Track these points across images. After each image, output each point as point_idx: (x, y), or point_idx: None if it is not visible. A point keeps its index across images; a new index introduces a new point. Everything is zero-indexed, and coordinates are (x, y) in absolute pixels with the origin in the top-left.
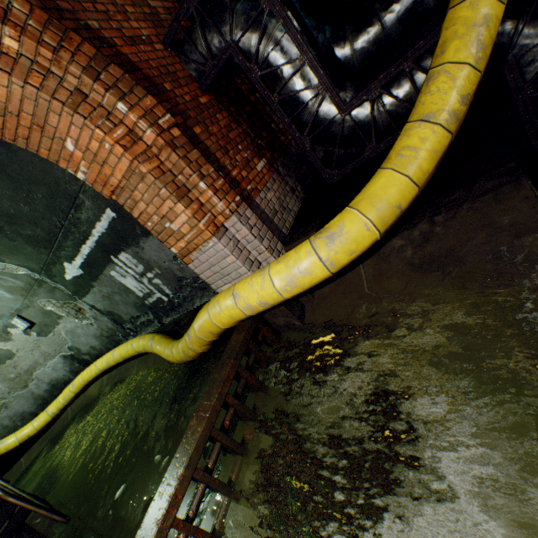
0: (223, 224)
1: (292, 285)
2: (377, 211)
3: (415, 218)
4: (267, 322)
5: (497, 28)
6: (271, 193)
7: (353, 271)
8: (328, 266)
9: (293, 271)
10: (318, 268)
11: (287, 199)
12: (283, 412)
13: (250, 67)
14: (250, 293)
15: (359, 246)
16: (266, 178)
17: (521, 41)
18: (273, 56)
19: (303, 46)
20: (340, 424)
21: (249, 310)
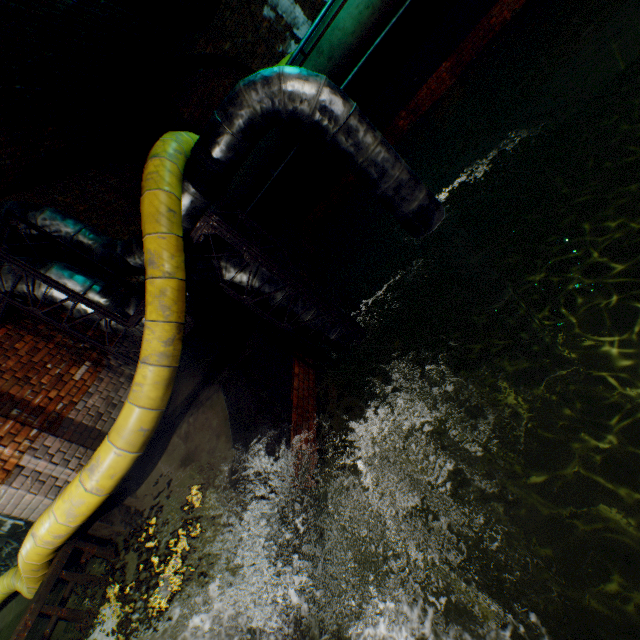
0: (18, 463)
1: (73, 515)
2: (123, 439)
3: (187, 414)
4: (96, 536)
5: (176, 292)
6: (95, 397)
7: (157, 467)
8: (97, 492)
9: (70, 504)
10: (89, 496)
11: (121, 392)
12: (101, 633)
13: (30, 309)
14: (43, 531)
15: (118, 469)
16: (90, 382)
17: (228, 272)
18: (50, 297)
19: (69, 291)
20: (123, 633)
21: (50, 544)
